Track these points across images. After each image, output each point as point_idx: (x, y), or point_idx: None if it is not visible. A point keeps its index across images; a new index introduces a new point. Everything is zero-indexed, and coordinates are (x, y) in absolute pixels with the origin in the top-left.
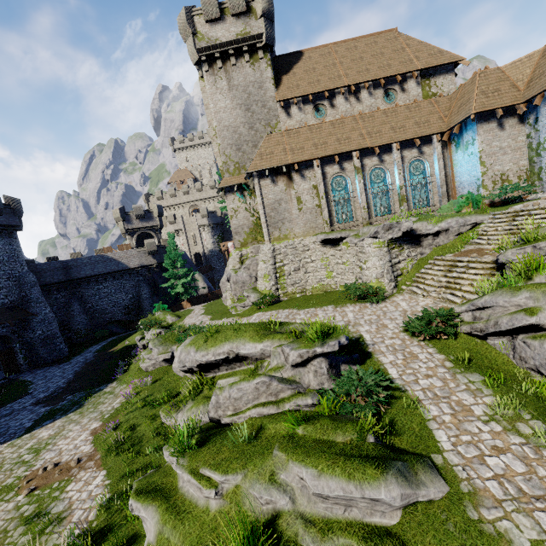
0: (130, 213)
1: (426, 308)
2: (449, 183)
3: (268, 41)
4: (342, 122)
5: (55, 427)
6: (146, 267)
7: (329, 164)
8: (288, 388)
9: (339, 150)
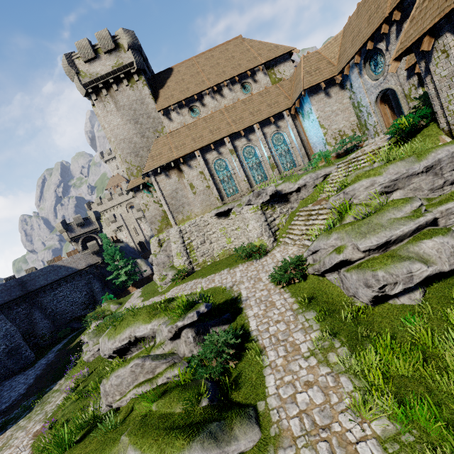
0: (72, 224)
1: (284, 258)
2: (306, 146)
3: (139, 66)
4: (212, 116)
5: (4, 438)
6: (93, 265)
7: (208, 152)
8: (163, 363)
9: (212, 139)
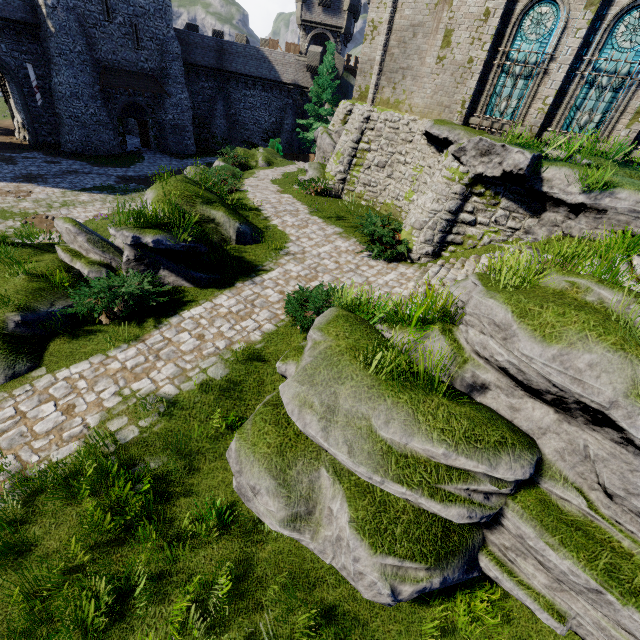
0: None
1: (342, 287)
2: None
3: None
4: None
5: (92, 198)
6: (299, 88)
7: None
8: (96, 253)
9: None
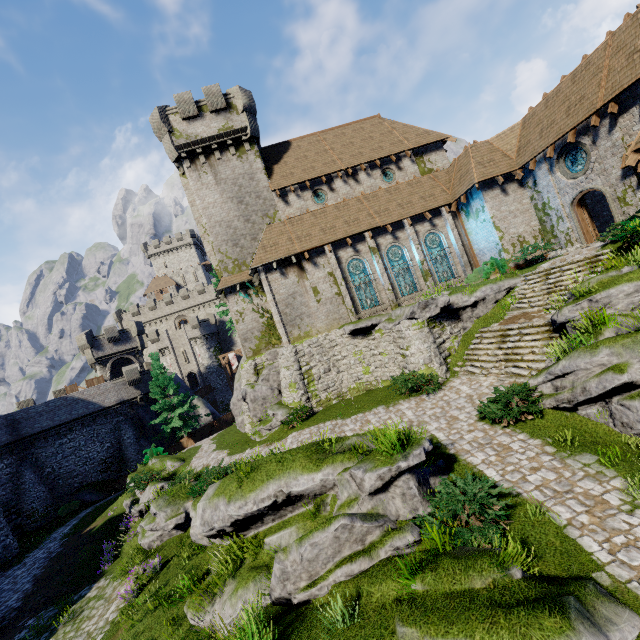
0: (101, 337)
1: (496, 387)
2: (468, 252)
3: (253, 133)
4: (346, 204)
5: None
6: (127, 402)
7: (342, 248)
8: (376, 526)
9: (349, 232)
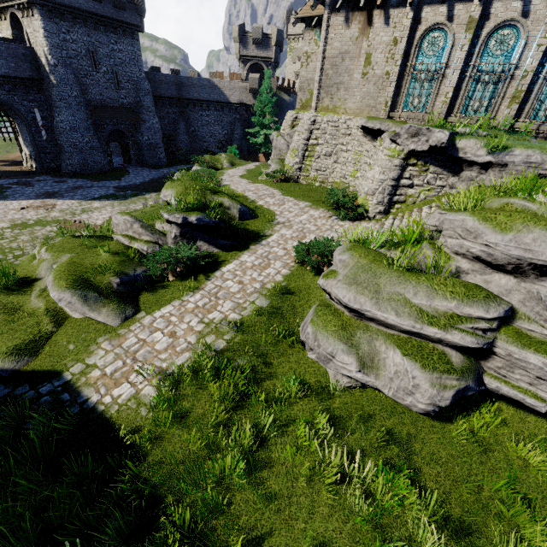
0: (249, 35)
1: (332, 238)
2: None
3: None
4: None
5: (103, 204)
6: (244, 106)
7: (434, 2)
8: (148, 235)
9: None
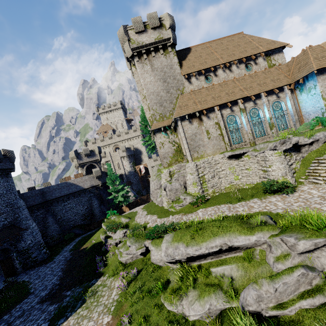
0: (81, 153)
1: None
2: (297, 113)
3: (173, 41)
4: (226, 83)
5: (71, 325)
6: (95, 187)
7: (224, 108)
8: (317, 275)
9: (229, 99)
